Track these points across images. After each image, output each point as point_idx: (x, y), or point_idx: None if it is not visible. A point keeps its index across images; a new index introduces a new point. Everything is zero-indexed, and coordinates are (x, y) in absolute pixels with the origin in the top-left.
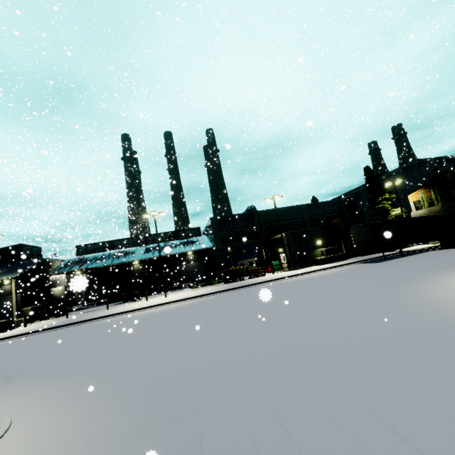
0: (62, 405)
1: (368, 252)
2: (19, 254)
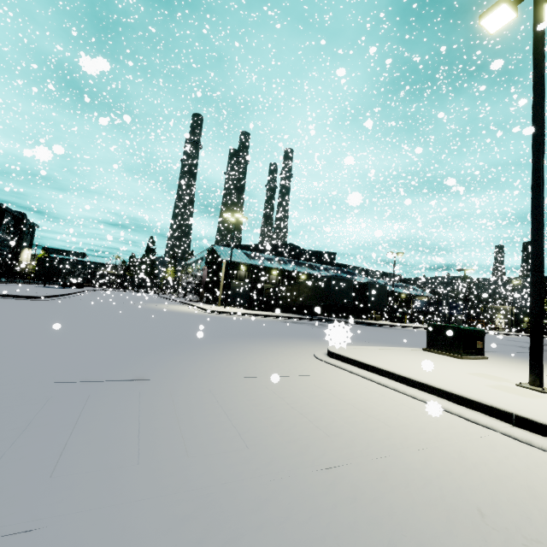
0: None
1: None
2: (334, 261)
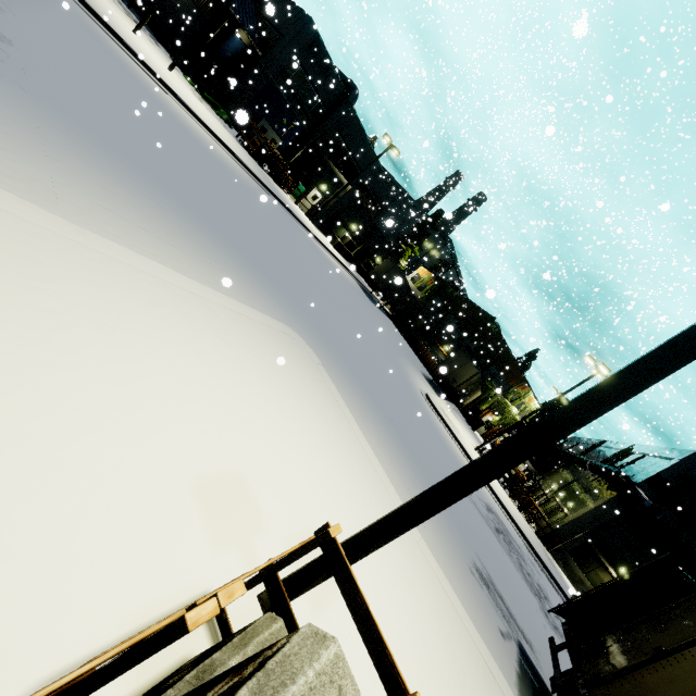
0: (321, 353)
1: (362, 272)
2: None
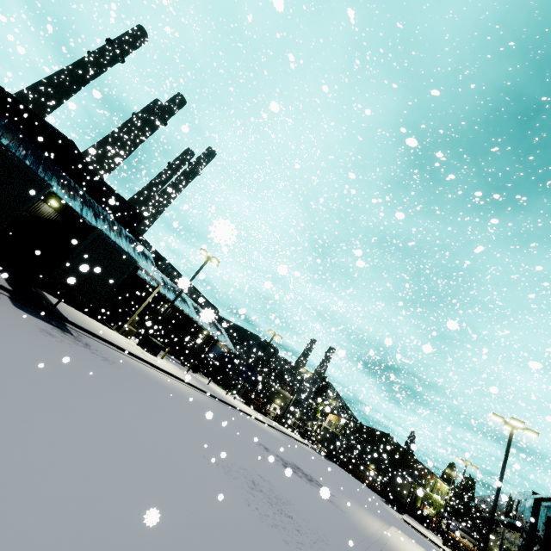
0: None
1: (305, 437)
2: (135, 225)
